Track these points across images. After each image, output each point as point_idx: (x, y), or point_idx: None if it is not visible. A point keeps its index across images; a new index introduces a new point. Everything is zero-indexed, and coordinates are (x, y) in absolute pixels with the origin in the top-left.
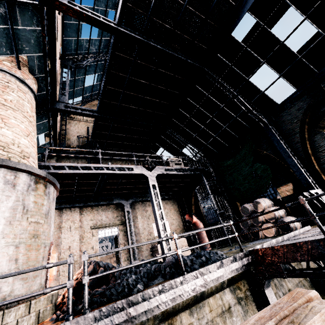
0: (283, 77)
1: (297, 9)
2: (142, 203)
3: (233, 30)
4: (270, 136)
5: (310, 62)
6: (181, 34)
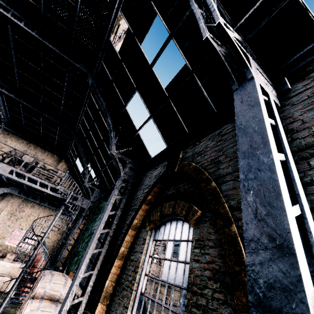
0: (154, 120)
1: (163, 21)
2: (26, 201)
3: (106, 33)
4: (111, 195)
5: (179, 110)
6: (53, 18)
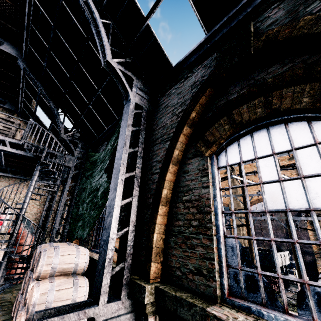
0: None
1: None
2: None
3: None
4: (122, 127)
5: None
6: None
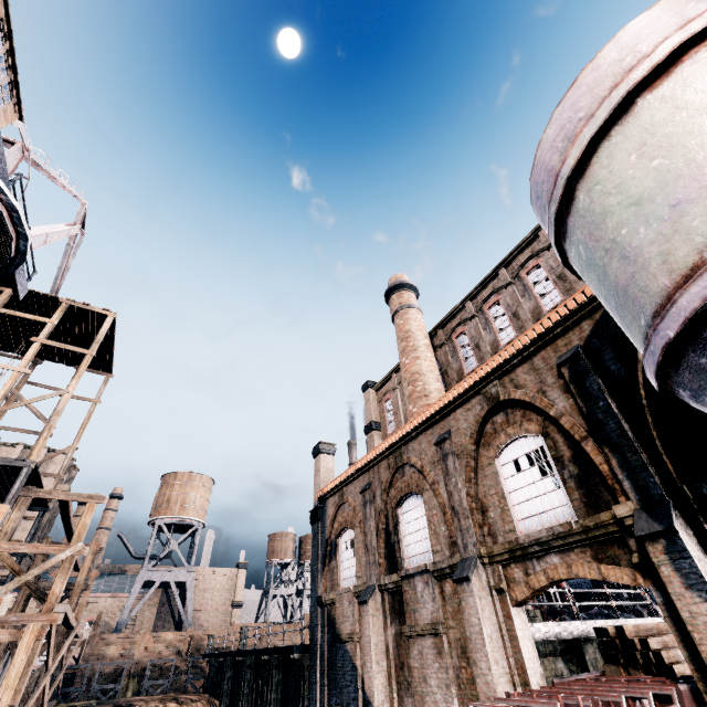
0: None
1: None
2: None
3: None
4: None
5: None
6: None
